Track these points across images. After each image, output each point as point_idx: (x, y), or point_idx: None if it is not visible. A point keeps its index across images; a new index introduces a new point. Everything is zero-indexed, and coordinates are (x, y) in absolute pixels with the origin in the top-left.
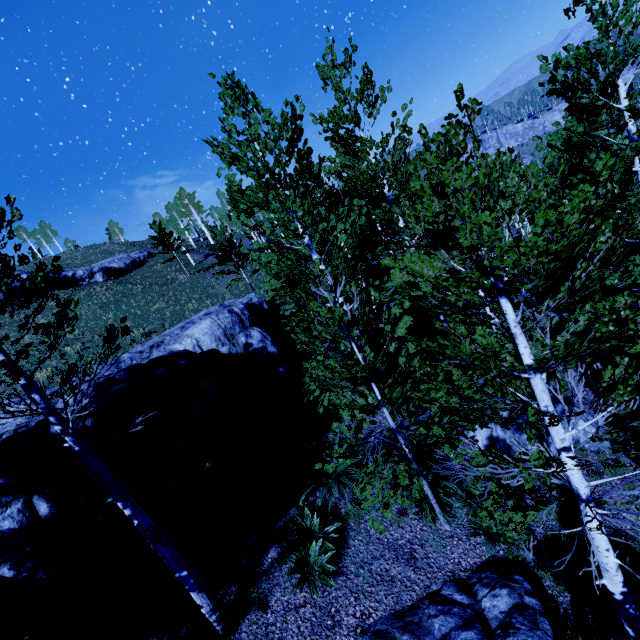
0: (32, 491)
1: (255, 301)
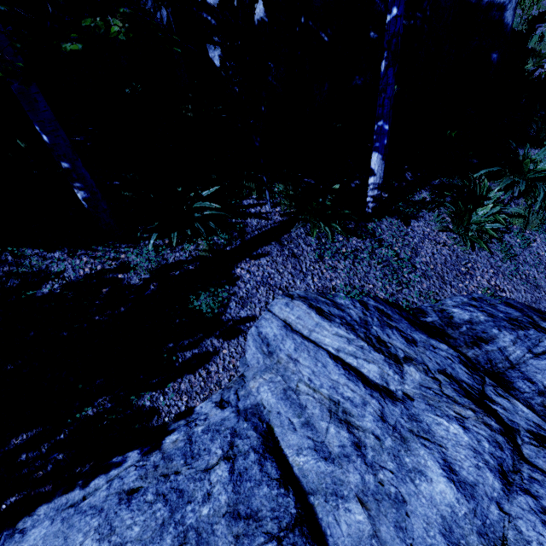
0: None
1: None
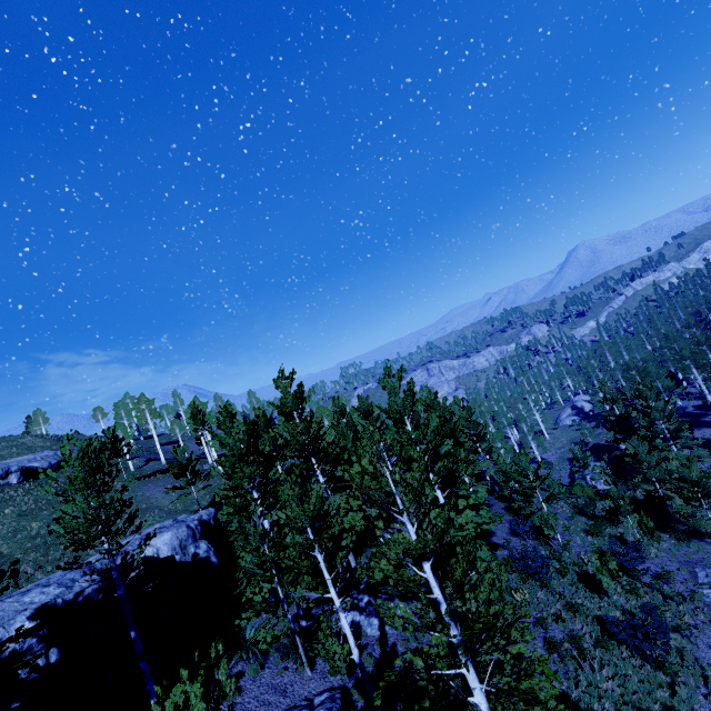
0: (50, 646)
1: (206, 518)
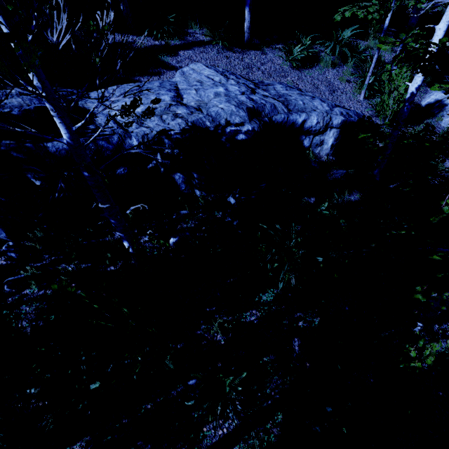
0: None
1: None
